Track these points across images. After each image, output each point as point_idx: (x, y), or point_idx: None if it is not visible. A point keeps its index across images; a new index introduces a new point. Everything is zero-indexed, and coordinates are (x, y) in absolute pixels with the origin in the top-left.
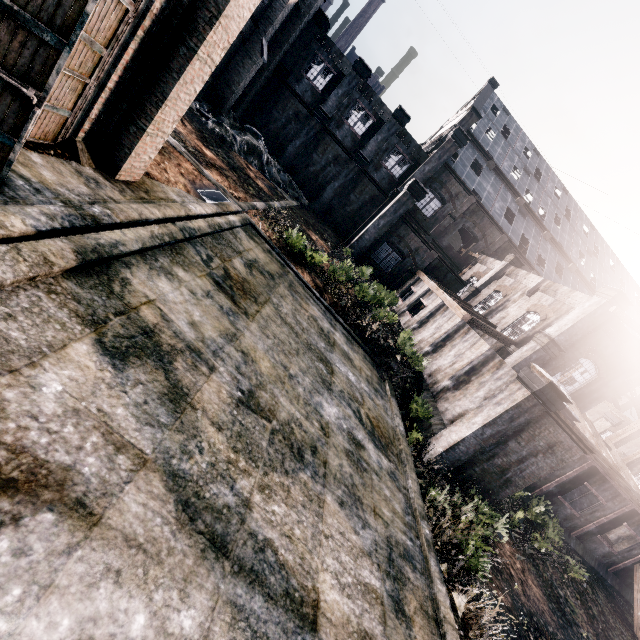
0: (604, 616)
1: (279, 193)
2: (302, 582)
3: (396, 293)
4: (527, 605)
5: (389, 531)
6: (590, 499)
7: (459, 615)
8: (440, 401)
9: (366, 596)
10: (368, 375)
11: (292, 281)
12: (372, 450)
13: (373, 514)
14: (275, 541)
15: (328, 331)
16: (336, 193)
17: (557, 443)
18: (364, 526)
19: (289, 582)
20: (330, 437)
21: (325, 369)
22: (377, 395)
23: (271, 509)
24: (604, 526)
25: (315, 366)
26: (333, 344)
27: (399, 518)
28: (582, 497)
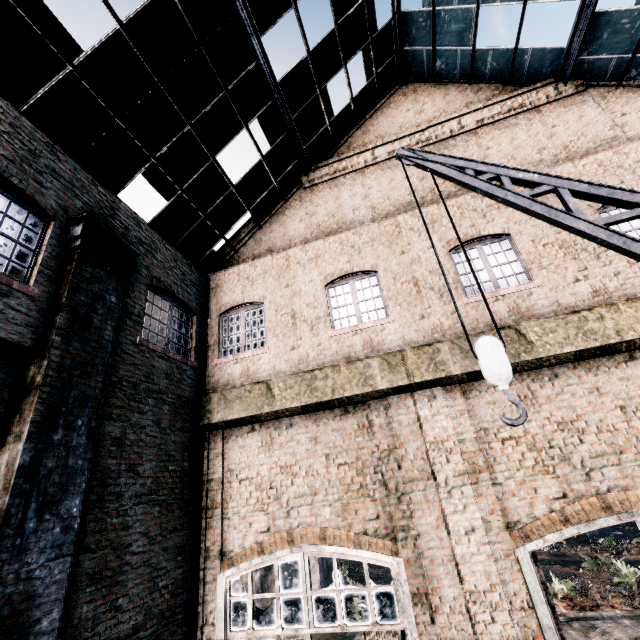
0: None
1: None
2: None
3: None
4: None
5: None
6: None
7: None
8: (272, 588)
9: None
10: None
11: None
12: None
13: None
14: None
15: None
16: None
17: None
18: None
19: None
20: None
21: None
22: None
23: None
24: None
25: None
26: None
27: None
28: None
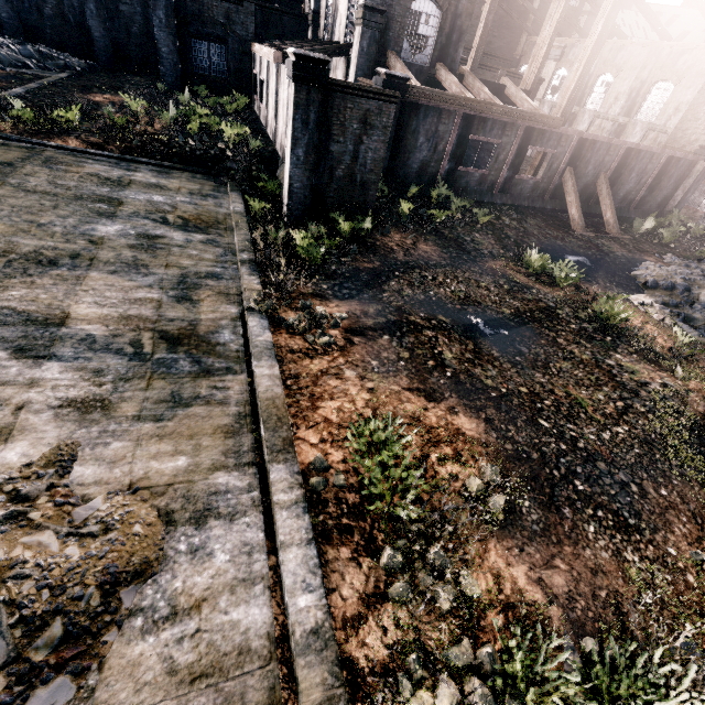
0: (525, 233)
1: (27, 76)
2: (48, 313)
3: (252, 94)
4: (405, 260)
5: (187, 271)
6: (487, 149)
7: (276, 285)
8: None
9: (137, 303)
10: (194, 189)
11: (51, 157)
12: (179, 235)
13: (164, 268)
14: (13, 306)
15: (120, 177)
16: (103, 20)
17: (366, 114)
18: (147, 276)
19: (31, 316)
20: (105, 244)
21: (107, 206)
22: (206, 199)
23: (8, 295)
24: (515, 164)
25: (88, 208)
26: (128, 184)
27: (208, 261)
28: (480, 153)
